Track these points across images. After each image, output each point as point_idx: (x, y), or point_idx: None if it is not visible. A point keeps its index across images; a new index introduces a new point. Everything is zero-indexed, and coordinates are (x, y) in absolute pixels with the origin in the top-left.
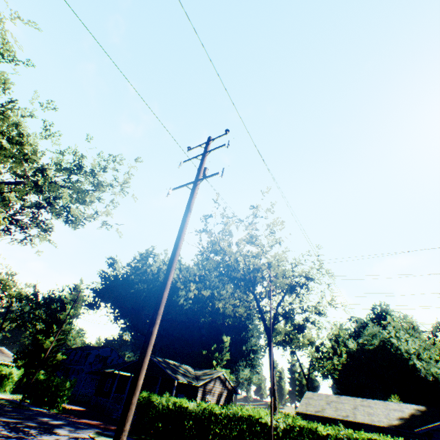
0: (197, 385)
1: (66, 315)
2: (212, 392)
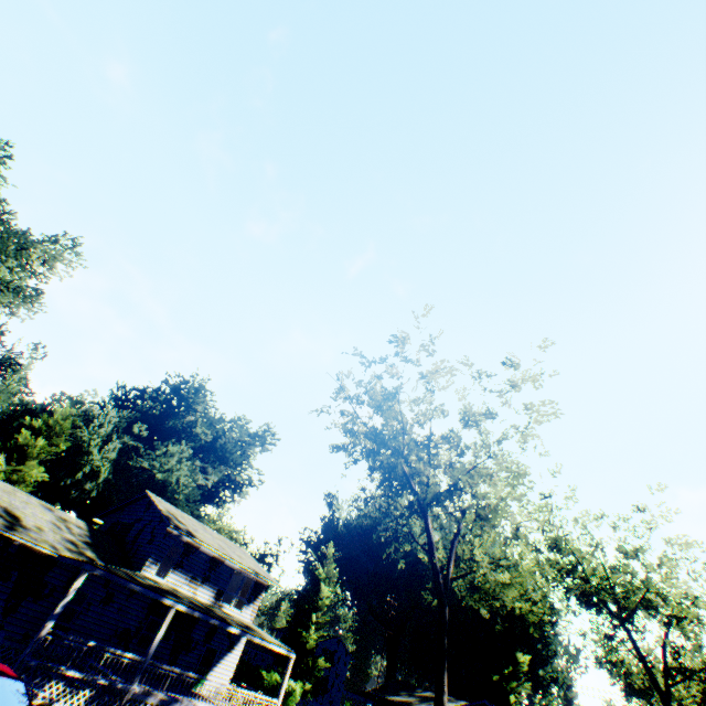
0: None
1: (325, 601)
2: None
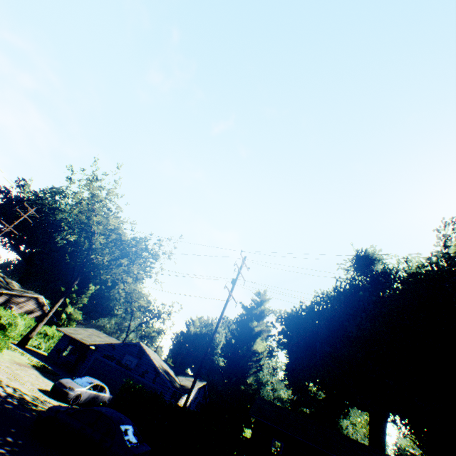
0: (4, 293)
1: None
2: (20, 305)
